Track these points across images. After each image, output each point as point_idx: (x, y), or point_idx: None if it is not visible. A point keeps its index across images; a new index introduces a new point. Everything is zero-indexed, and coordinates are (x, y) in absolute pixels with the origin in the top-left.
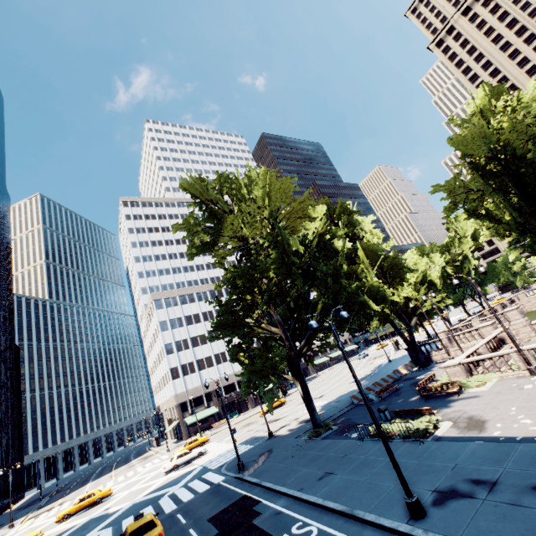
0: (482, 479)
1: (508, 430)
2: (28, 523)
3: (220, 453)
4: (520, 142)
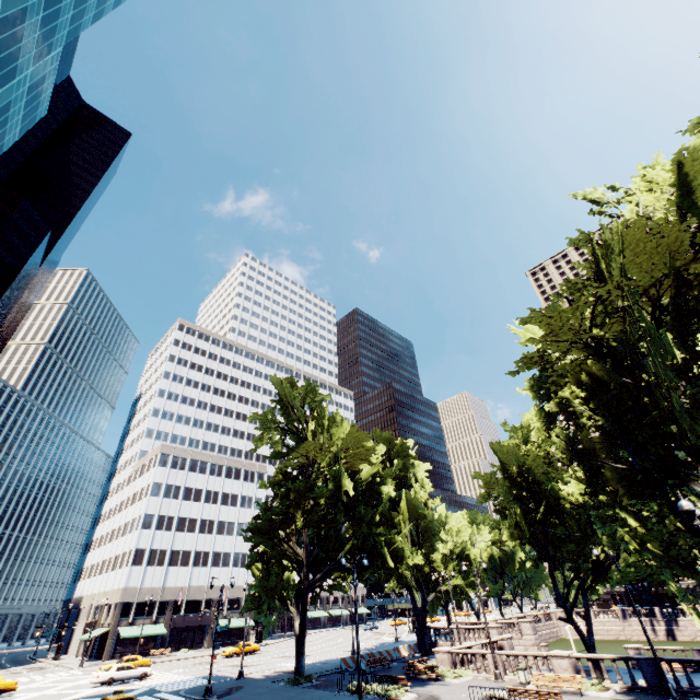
0: None
1: None
2: None
3: (171, 680)
4: (538, 472)
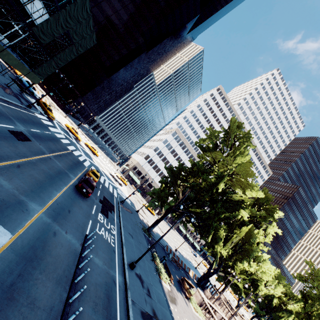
0: (150, 293)
1: (175, 313)
2: (81, 133)
3: (123, 192)
4: None
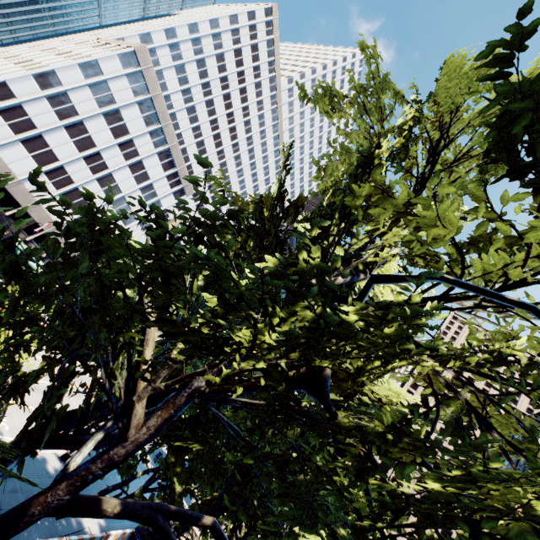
0: None
1: None
2: None
3: None
4: None
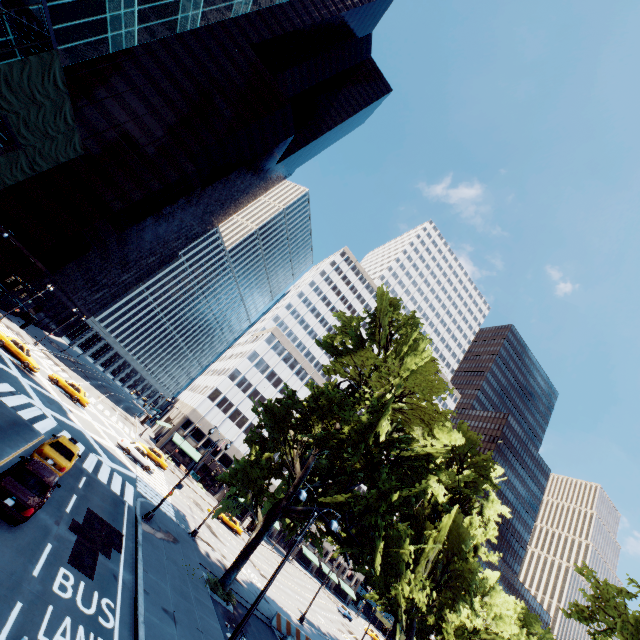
0: None
1: None
2: (42, 355)
3: (156, 488)
4: None
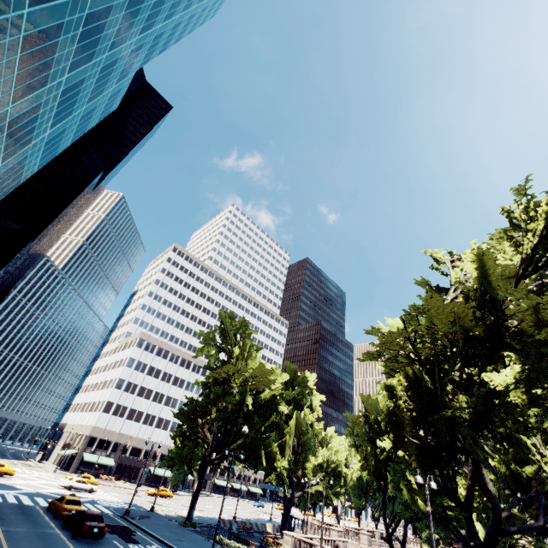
0: None
1: None
2: None
3: (108, 499)
4: None
